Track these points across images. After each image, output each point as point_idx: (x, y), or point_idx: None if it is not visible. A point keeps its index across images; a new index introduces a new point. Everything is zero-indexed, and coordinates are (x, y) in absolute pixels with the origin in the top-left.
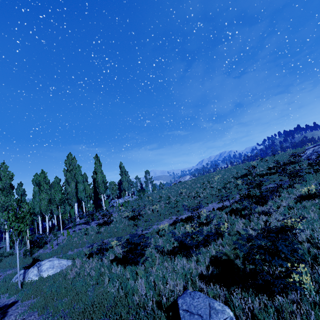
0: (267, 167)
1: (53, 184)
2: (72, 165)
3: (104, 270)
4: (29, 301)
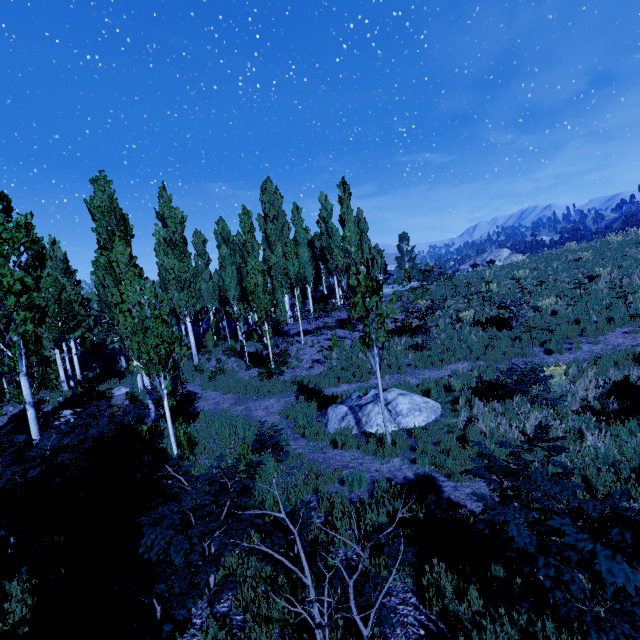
0: None
1: None
2: (274, 206)
3: (637, 439)
4: (480, 484)
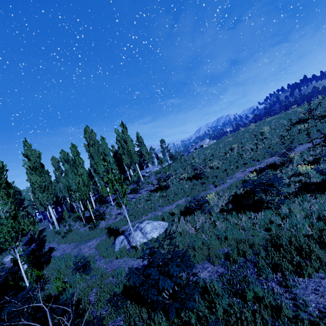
0: (324, 110)
1: None
2: (92, 139)
3: (233, 220)
4: None
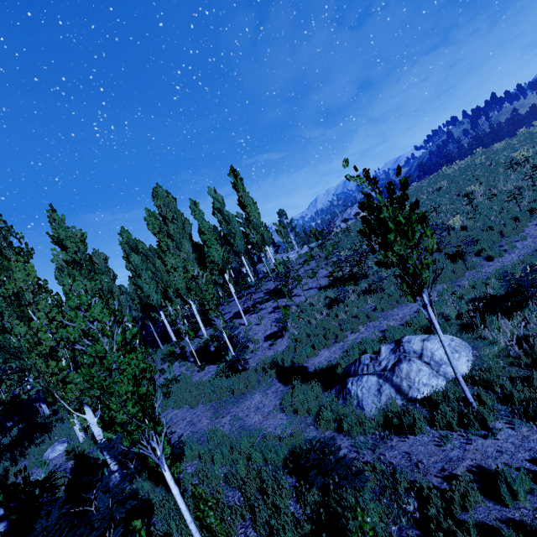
0: None
1: (153, 249)
2: (170, 208)
3: None
4: None
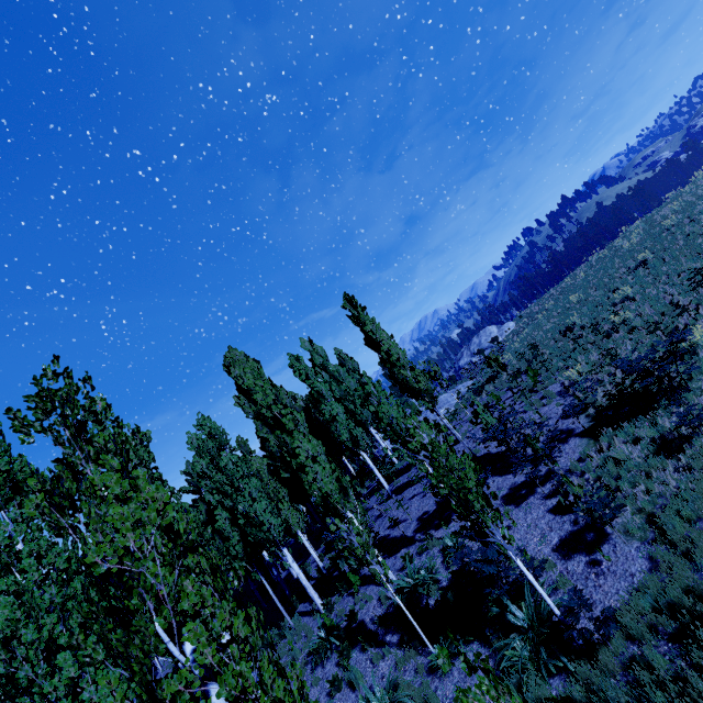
0: None
1: (244, 441)
2: None
3: None
4: None
